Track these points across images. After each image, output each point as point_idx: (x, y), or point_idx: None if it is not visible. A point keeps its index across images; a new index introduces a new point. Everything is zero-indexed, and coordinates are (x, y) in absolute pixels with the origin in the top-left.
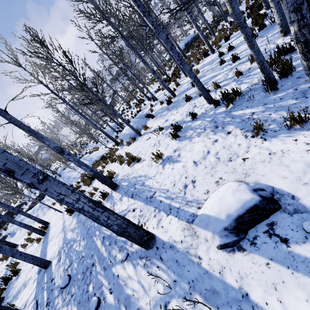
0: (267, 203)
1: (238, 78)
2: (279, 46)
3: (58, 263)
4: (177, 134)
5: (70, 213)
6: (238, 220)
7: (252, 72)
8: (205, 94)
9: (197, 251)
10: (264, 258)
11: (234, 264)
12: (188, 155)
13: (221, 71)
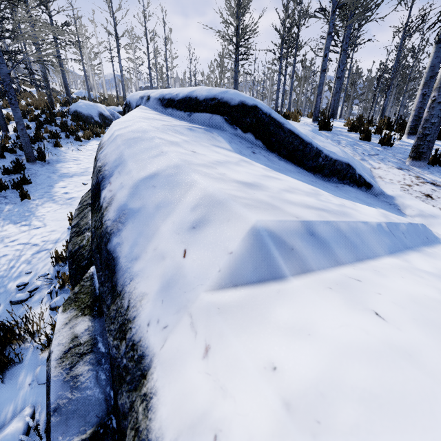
0: None
1: None
2: None
3: None
4: None
5: None
6: None
7: None
8: None
9: None
10: None
11: None
12: None
13: None
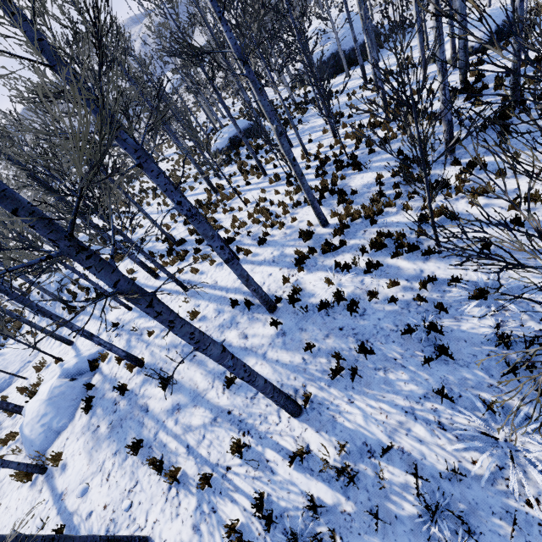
0: None
1: (204, 490)
2: (277, 444)
3: None
4: None
5: None
6: None
7: (221, 503)
8: None
9: None
10: None
11: None
12: None
13: (208, 392)
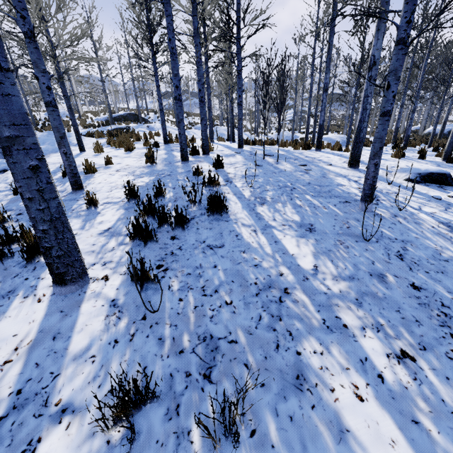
0: (451, 177)
1: None
2: None
3: (253, 150)
4: (401, 154)
5: (252, 144)
6: (429, 174)
7: None
8: (448, 149)
9: (389, 177)
10: (429, 188)
11: (410, 184)
12: (403, 163)
13: None
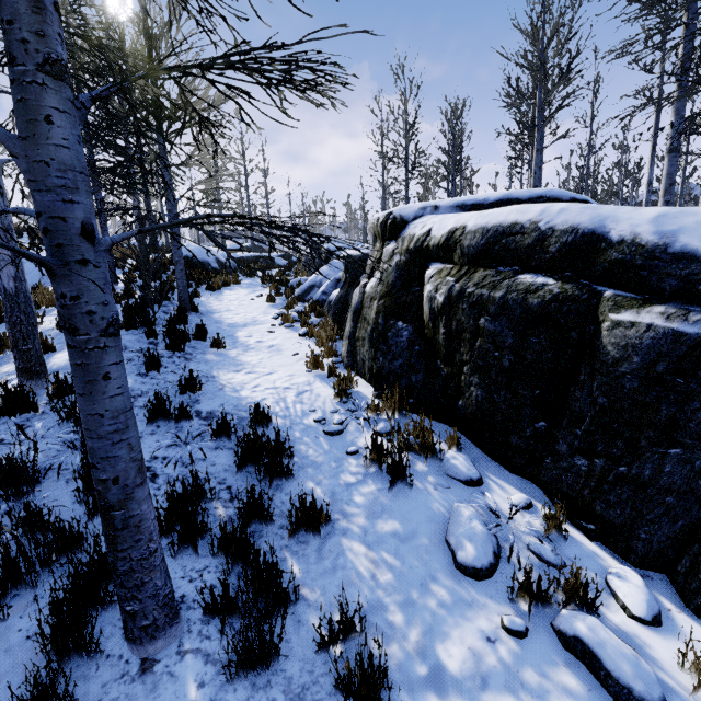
0: None
1: None
2: None
3: None
4: None
5: None
6: None
7: None
8: None
9: None
10: None
11: None
12: None
13: None
